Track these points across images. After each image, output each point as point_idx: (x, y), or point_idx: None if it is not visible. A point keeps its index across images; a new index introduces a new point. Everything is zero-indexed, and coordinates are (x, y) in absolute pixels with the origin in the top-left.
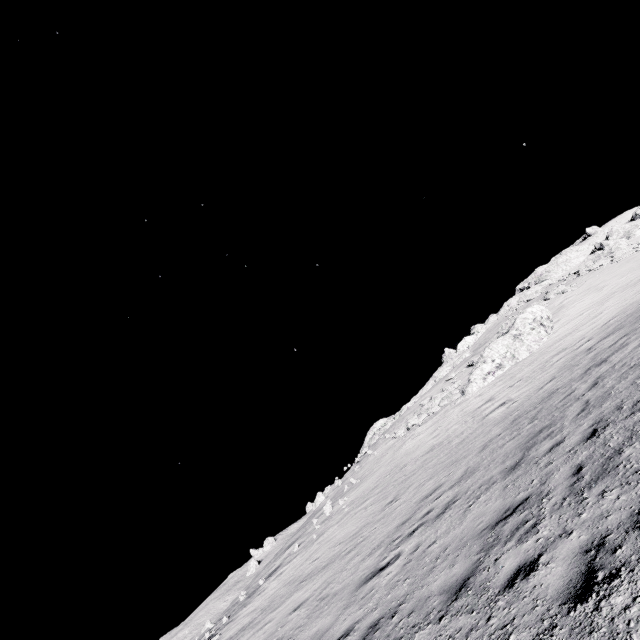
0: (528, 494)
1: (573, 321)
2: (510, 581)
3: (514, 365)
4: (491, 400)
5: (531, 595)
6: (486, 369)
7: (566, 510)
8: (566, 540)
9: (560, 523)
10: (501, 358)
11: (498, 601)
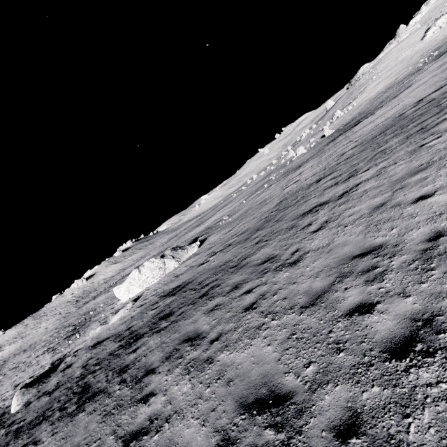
0: None
1: None
2: None
3: (445, 26)
4: (437, 37)
5: None
6: (435, 29)
7: None
8: None
9: None
10: (442, 24)
11: None
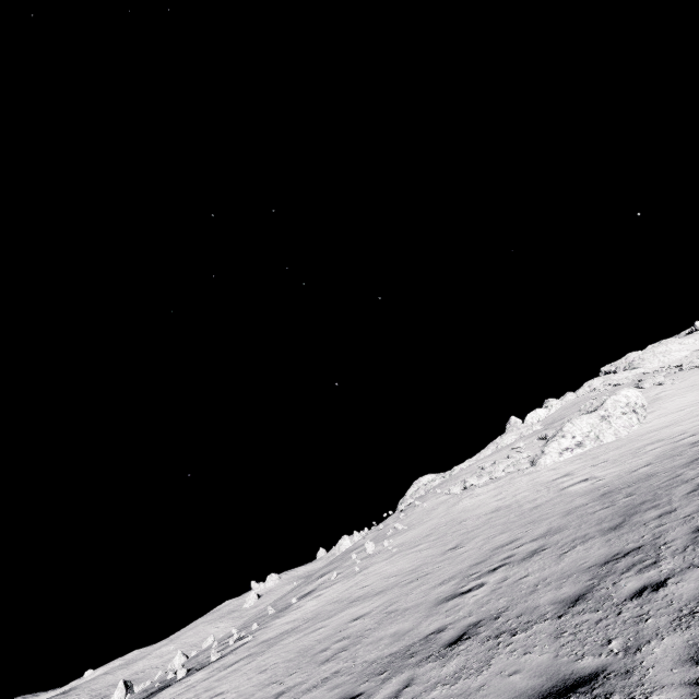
0: (640, 544)
1: (671, 415)
2: (636, 594)
3: (597, 447)
4: (569, 475)
5: (664, 599)
6: (564, 444)
7: (691, 553)
8: (695, 569)
9: (685, 560)
10: (583, 436)
11: (626, 604)
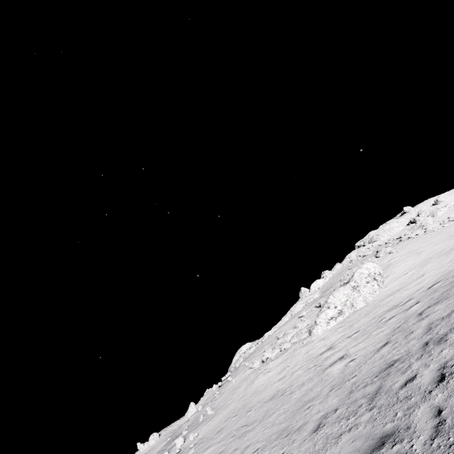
0: None
1: (400, 278)
2: None
3: (352, 313)
4: (332, 348)
5: None
6: (329, 314)
7: None
8: None
9: None
10: (342, 305)
11: None
